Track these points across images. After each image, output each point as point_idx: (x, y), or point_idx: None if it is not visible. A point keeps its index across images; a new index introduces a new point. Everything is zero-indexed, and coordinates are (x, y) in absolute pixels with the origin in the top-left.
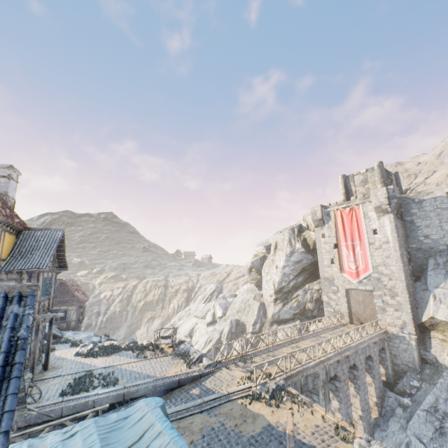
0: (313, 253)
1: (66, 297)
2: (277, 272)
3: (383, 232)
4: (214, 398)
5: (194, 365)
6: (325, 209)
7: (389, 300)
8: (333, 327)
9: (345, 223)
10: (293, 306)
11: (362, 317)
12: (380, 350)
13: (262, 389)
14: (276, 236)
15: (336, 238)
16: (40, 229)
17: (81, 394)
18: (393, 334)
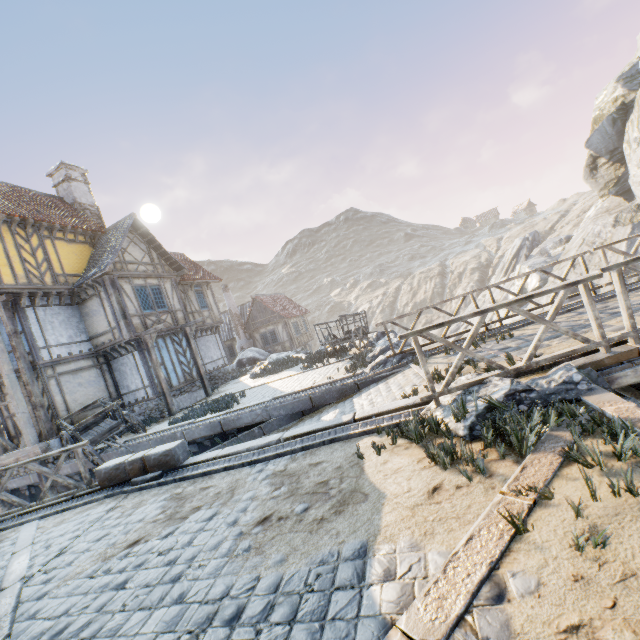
0: None
1: (266, 316)
2: None
3: None
4: (305, 433)
5: (365, 367)
6: None
7: None
8: None
9: None
10: None
11: None
12: None
13: (455, 406)
14: None
15: None
16: (113, 228)
17: (178, 423)
18: None
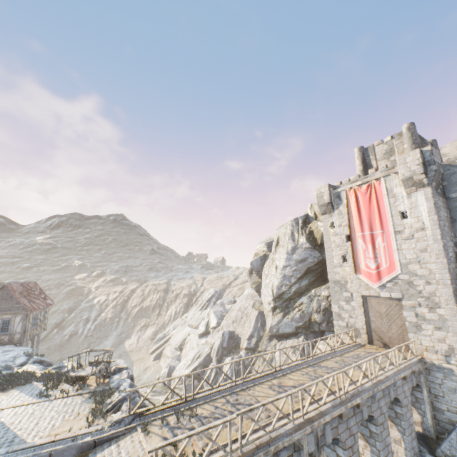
0: (321, 248)
1: (9, 304)
2: (276, 274)
3: (416, 215)
4: None
5: (103, 417)
6: (335, 190)
7: (426, 314)
8: (343, 349)
9: (361, 206)
10: (295, 318)
11: (386, 336)
12: (413, 386)
13: None
14: (278, 230)
15: (349, 227)
16: None
17: None
18: (434, 365)
